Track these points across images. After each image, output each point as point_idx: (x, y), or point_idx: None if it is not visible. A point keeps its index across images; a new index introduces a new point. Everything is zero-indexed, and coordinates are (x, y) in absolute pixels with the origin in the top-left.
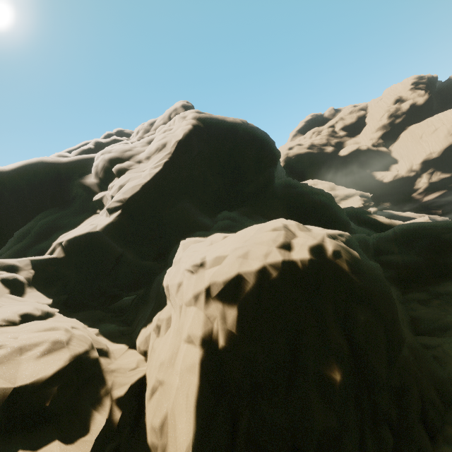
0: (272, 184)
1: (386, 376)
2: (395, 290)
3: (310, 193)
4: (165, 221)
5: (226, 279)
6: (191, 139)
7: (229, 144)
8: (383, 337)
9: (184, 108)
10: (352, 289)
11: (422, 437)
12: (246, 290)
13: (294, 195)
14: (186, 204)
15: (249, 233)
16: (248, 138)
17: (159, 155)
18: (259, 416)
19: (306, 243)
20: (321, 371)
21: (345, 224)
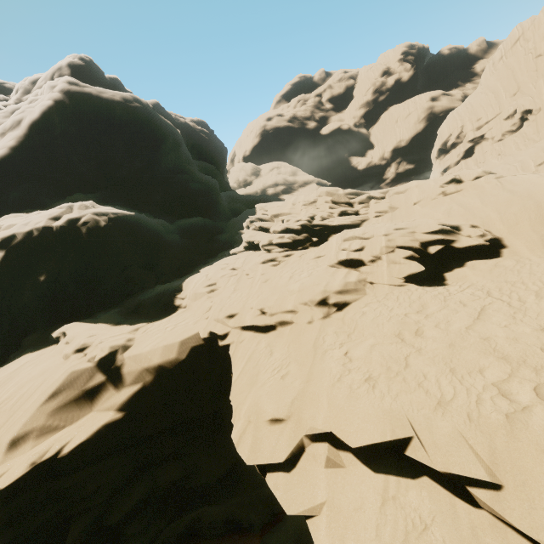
0: (151, 169)
1: (71, 279)
2: (200, 257)
3: (189, 180)
4: (5, 200)
5: (4, 237)
6: (51, 117)
7: (100, 125)
8: (78, 263)
9: (71, 68)
10: (80, 242)
11: (95, 306)
12: (14, 243)
13: (173, 181)
14: (29, 185)
15: (49, 210)
16: (127, 118)
17: (11, 132)
18: (5, 299)
19: (69, 216)
20: (37, 277)
21: (202, 210)
